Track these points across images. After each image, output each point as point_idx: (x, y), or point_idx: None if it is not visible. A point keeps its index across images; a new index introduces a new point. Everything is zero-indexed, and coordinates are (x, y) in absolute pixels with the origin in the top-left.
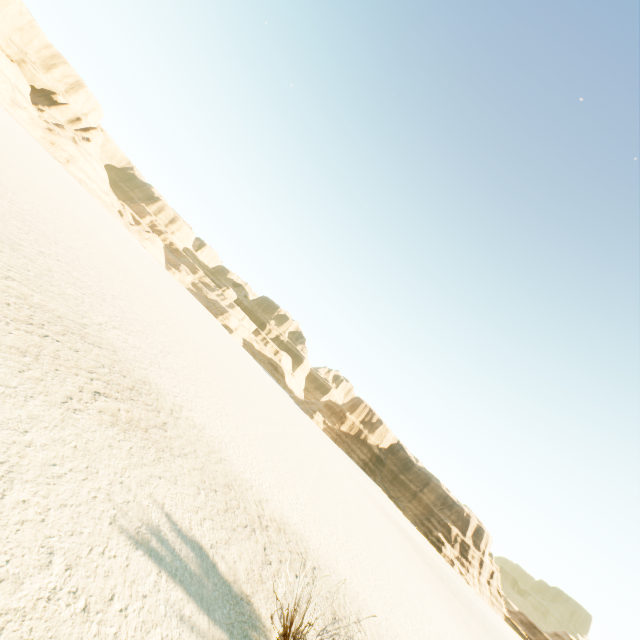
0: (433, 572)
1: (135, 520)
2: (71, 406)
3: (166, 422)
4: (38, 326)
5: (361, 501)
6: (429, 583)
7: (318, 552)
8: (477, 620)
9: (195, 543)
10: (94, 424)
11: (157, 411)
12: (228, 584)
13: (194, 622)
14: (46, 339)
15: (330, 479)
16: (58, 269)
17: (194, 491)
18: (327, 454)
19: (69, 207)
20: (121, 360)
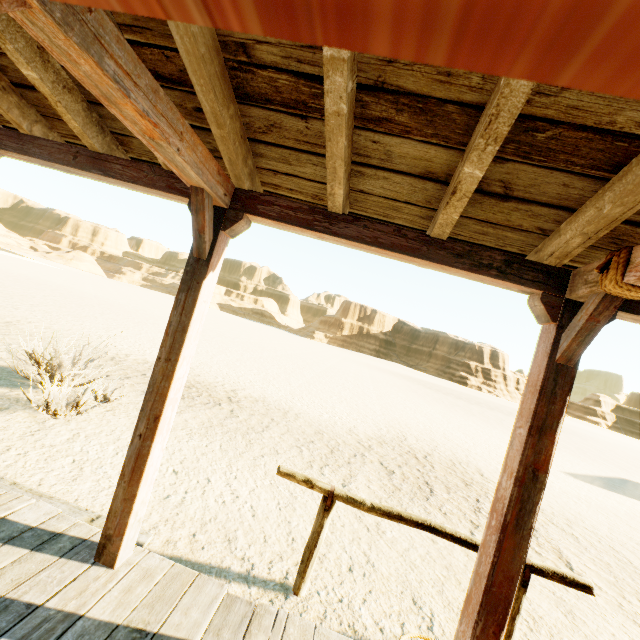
0: (437, 391)
1: None
2: None
3: None
4: None
5: (349, 367)
6: (417, 393)
7: (208, 372)
8: (483, 406)
9: None
10: None
11: None
12: (4, 368)
13: None
14: None
15: (300, 358)
16: None
17: None
18: (319, 352)
19: None
20: None
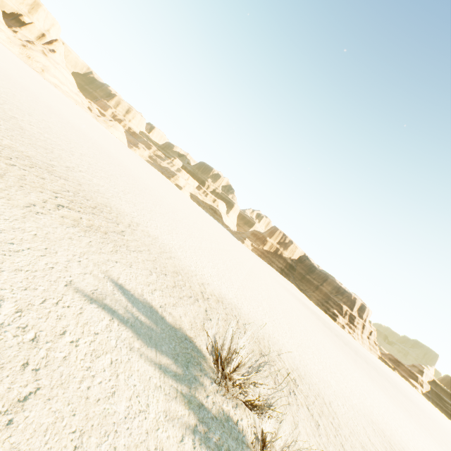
0: (331, 331)
1: (91, 285)
2: (33, 210)
3: (124, 231)
4: (5, 158)
5: (280, 291)
6: (328, 337)
7: (248, 316)
8: (361, 358)
9: (146, 303)
10: (56, 223)
11: (116, 223)
12: (174, 330)
13: (143, 352)
14: (13, 167)
15: (257, 277)
16: (30, 130)
17: (147, 273)
18: (255, 263)
19: (44, 99)
20: (85, 190)
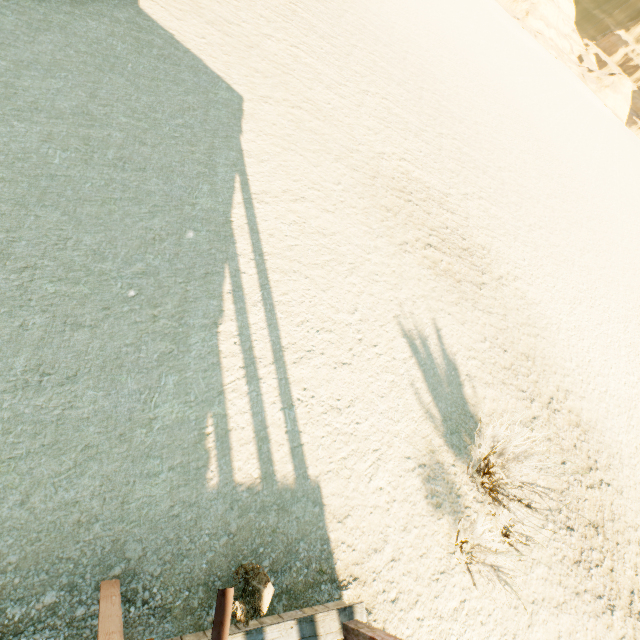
0: None
1: (411, 325)
2: (404, 248)
3: (485, 283)
4: (407, 194)
5: None
6: None
7: (635, 485)
8: None
9: (452, 363)
10: (414, 263)
11: (481, 272)
12: (465, 401)
13: (419, 393)
14: (408, 203)
15: None
16: (448, 147)
17: (478, 338)
18: None
19: (500, 77)
20: (468, 226)
